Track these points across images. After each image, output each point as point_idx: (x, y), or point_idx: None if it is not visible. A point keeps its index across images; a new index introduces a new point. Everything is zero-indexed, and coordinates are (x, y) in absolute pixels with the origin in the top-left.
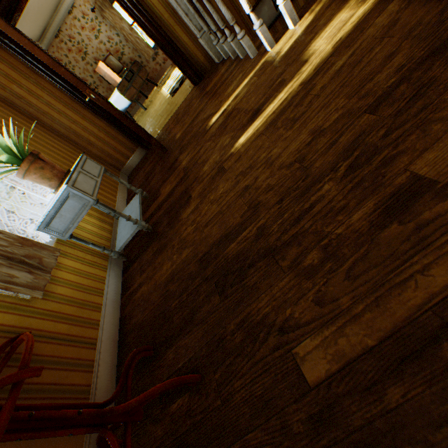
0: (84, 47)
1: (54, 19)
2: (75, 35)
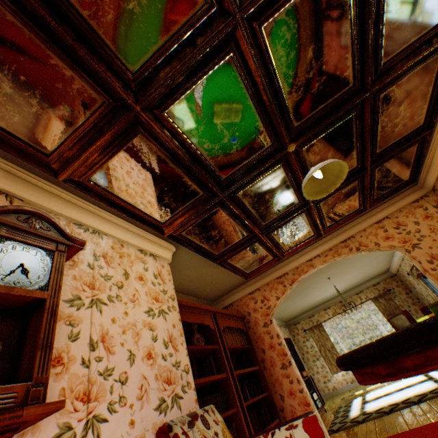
0: (411, 283)
1: (391, 265)
2: (405, 275)
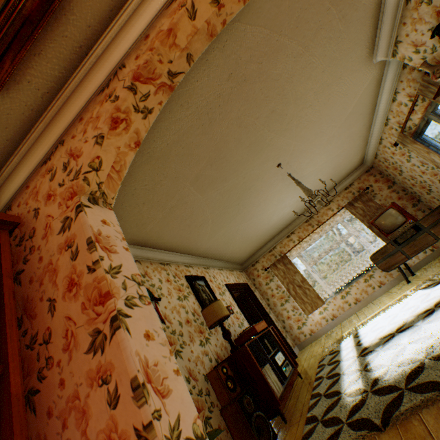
0: (397, 166)
1: (367, 150)
2: (387, 157)
